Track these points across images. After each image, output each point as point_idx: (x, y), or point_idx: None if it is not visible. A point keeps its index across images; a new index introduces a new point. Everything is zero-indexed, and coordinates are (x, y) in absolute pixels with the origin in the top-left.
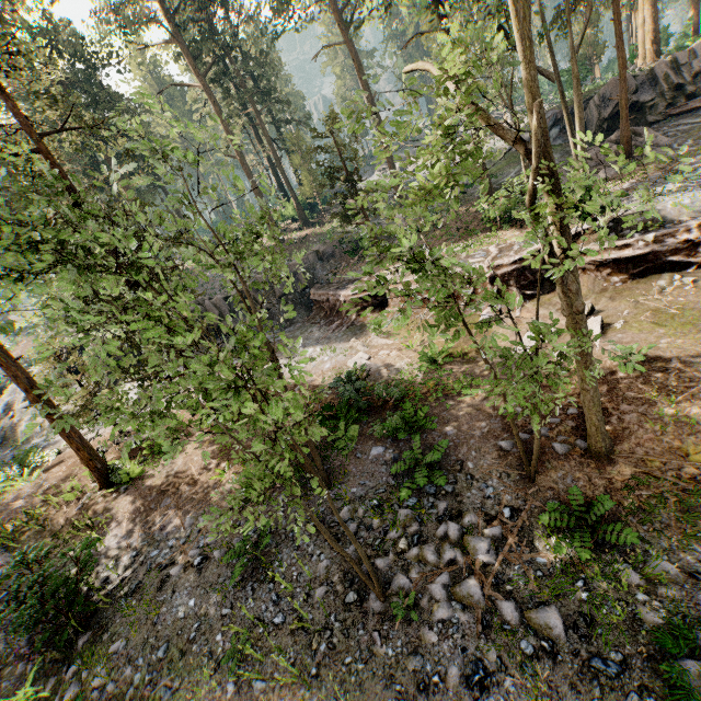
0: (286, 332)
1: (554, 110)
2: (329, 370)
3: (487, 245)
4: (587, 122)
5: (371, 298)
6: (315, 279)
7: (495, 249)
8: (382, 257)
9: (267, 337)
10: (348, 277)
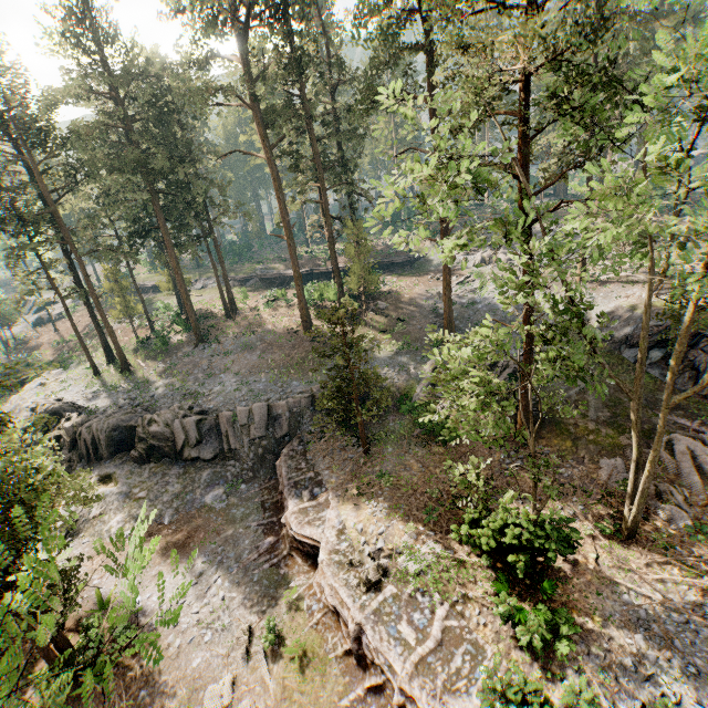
0: (237, 494)
1: (669, 321)
2: (188, 680)
3: (444, 591)
4: (701, 373)
5: (308, 545)
6: (299, 430)
7: (438, 629)
8: (357, 471)
9: (214, 497)
10: (318, 467)
